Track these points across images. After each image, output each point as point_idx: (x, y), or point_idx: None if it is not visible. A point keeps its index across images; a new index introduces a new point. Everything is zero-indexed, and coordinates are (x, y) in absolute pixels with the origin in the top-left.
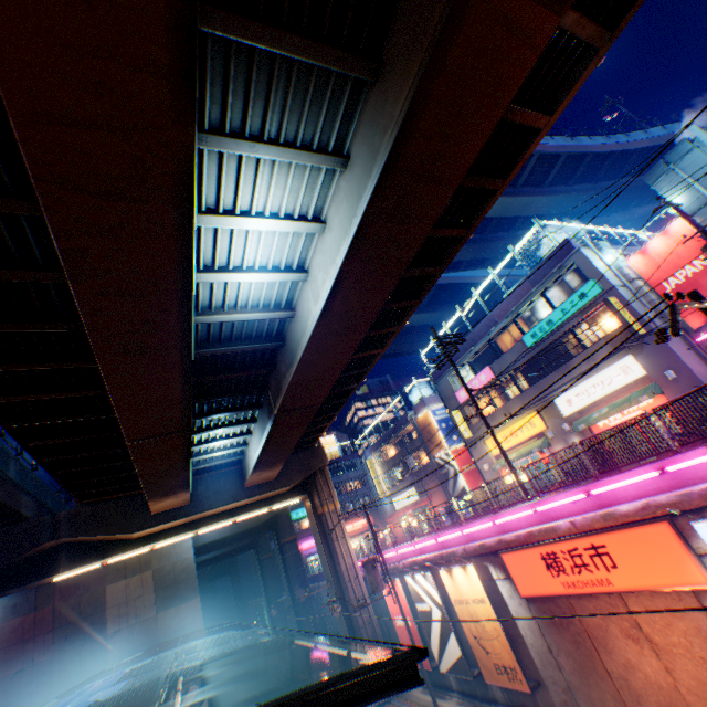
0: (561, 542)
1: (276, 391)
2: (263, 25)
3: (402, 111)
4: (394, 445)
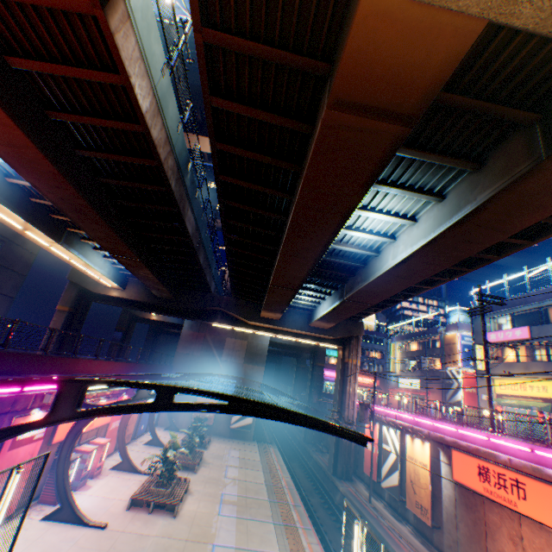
0: (495, 466)
1: (349, 288)
2: (415, 151)
3: (480, 200)
4: (417, 344)
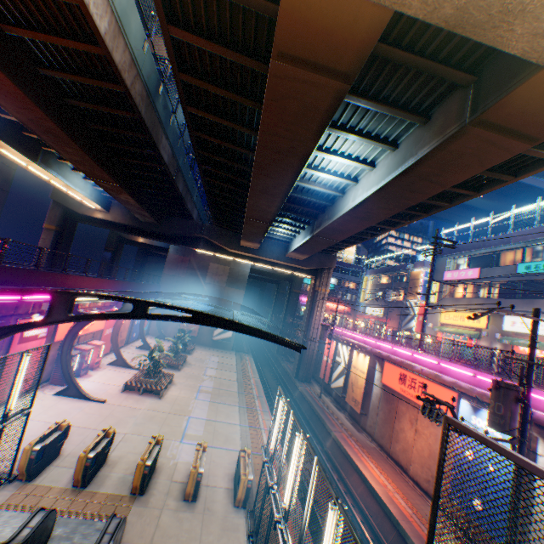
0: (411, 373)
1: (318, 225)
2: (368, 101)
3: (419, 155)
4: (387, 278)
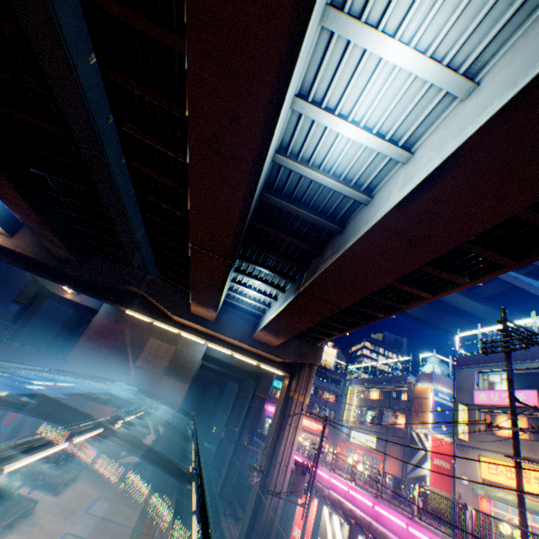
0: None
1: (311, 272)
2: None
3: None
4: (379, 392)
